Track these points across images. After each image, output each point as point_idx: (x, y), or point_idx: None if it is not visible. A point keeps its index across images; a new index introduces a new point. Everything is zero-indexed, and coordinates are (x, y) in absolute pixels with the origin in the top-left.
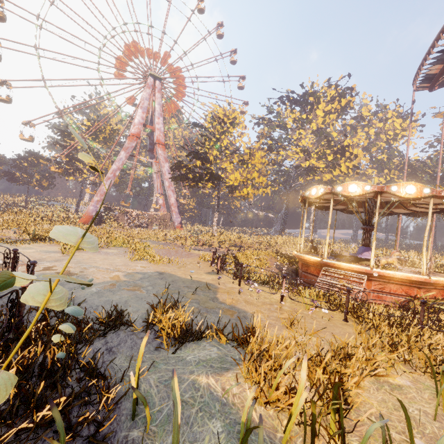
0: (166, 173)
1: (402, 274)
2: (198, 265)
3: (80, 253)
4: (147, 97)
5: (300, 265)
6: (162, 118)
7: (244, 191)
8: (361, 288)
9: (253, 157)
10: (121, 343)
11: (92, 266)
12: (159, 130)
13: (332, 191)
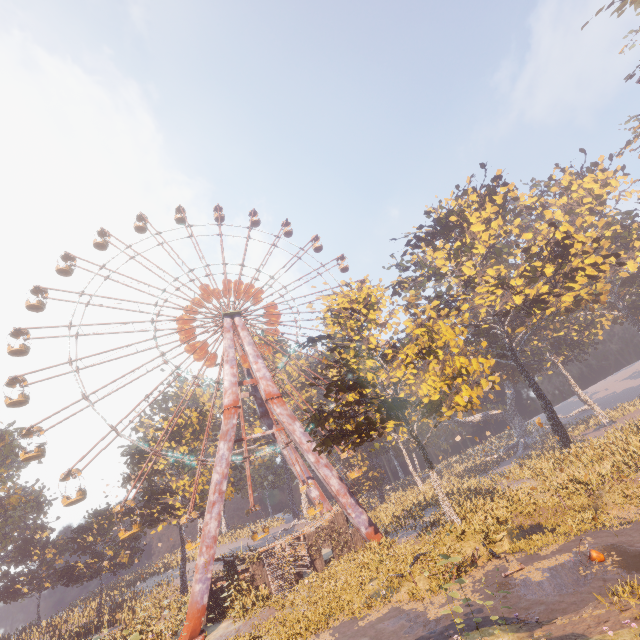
0: (302, 441)
1: None
2: None
3: None
4: (230, 344)
5: None
6: (262, 360)
7: (458, 402)
8: None
9: (437, 335)
10: None
11: None
12: (264, 379)
13: None
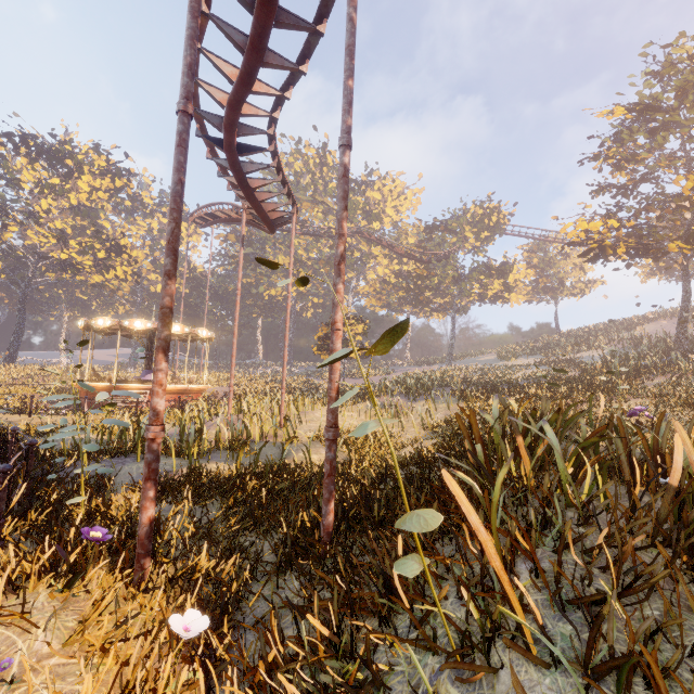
0: None
1: (173, 386)
2: None
3: None
4: None
5: (85, 394)
6: None
7: None
8: (146, 400)
9: None
10: None
11: None
12: None
13: (120, 325)
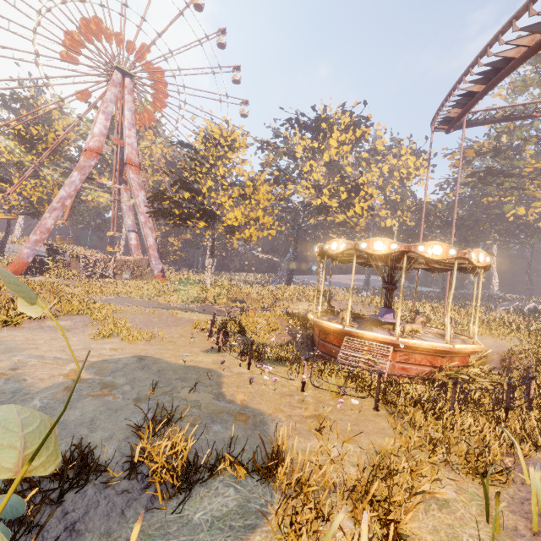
0: (141, 205)
1: (428, 343)
2: (191, 340)
3: (9, 332)
4: (112, 99)
5: (317, 331)
6: (135, 130)
7: (246, 233)
8: (387, 362)
9: (257, 192)
10: (89, 509)
11: (32, 355)
12: (131, 146)
13: (356, 248)
